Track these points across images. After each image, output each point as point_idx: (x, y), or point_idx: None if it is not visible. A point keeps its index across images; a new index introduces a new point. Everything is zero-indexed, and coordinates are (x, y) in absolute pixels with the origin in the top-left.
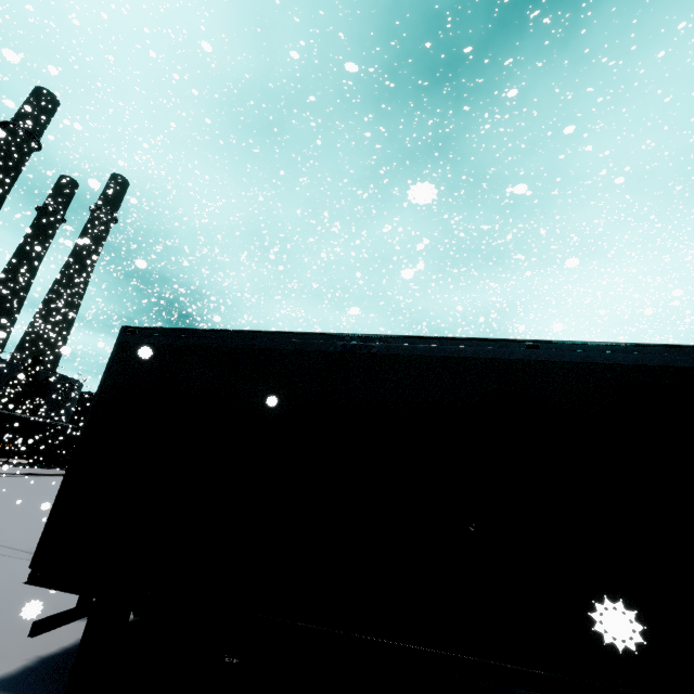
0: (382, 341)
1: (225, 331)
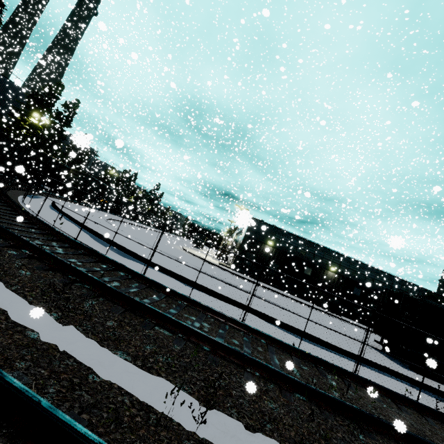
0: None
1: None
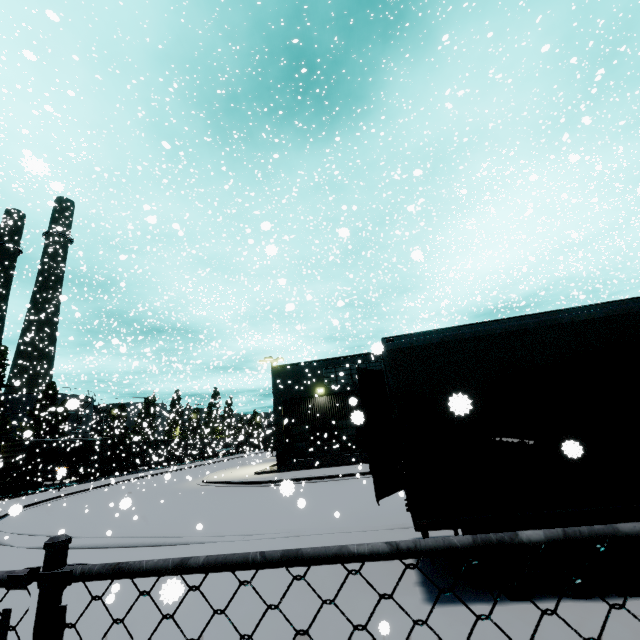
0: (599, 307)
1: (469, 325)
